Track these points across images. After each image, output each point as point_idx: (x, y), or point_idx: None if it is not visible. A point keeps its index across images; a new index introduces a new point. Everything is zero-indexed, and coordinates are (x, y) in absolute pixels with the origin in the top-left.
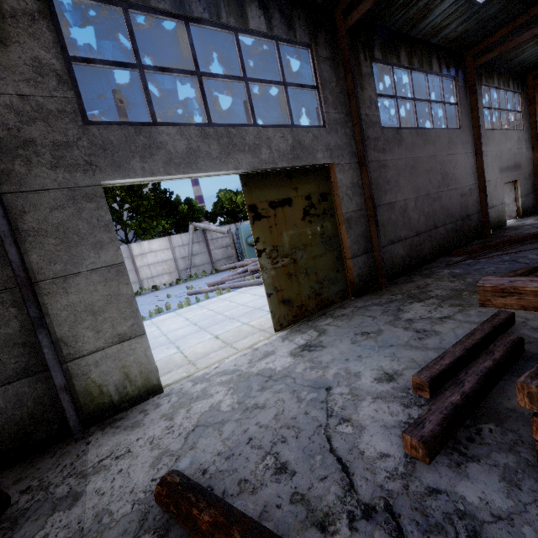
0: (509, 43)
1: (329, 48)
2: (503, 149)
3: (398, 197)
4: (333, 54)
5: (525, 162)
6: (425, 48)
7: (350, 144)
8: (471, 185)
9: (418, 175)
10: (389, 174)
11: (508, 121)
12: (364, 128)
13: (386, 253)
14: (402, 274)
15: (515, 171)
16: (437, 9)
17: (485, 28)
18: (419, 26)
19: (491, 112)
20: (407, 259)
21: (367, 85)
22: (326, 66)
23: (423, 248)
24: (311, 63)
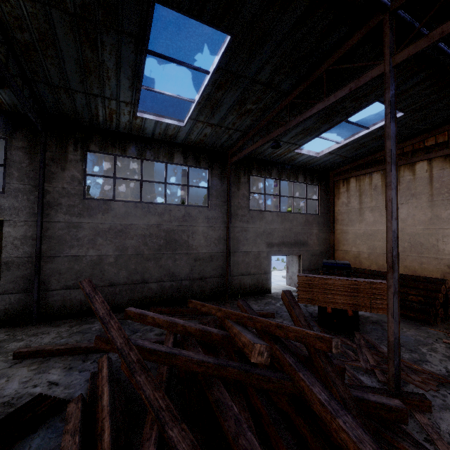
0: (241, 153)
1: (28, 141)
2: (277, 227)
3: (91, 252)
4: (32, 145)
5: (316, 241)
6: (167, 146)
7: (32, 207)
8: (214, 252)
9: (127, 237)
10: (82, 233)
11: (293, 205)
12: (57, 197)
13: (56, 295)
14: (76, 316)
15: (296, 247)
16: (147, 125)
17: (220, 139)
18: (146, 132)
19: (264, 197)
20: (88, 304)
21: (72, 167)
22: (20, 152)
23: (118, 297)
24: (5, 149)
